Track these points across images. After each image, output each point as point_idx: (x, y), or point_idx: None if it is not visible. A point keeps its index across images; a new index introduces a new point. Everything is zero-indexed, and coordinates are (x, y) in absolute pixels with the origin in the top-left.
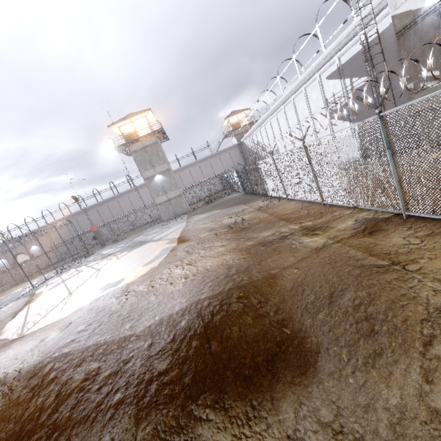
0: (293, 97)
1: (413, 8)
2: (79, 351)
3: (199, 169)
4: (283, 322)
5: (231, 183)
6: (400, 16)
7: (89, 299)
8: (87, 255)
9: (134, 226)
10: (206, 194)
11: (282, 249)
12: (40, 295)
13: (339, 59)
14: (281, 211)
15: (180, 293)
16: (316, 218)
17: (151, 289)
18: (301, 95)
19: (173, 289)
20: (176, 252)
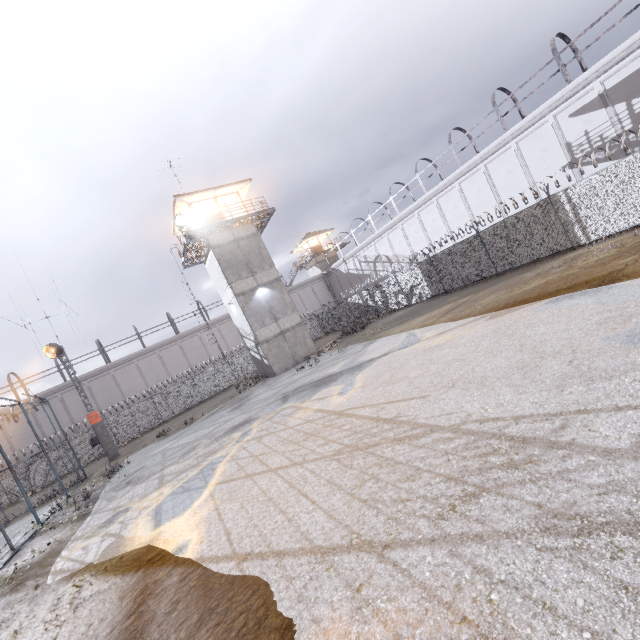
0: (484, 163)
1: None
2: None
3: None
4: None
5: (377, 302)
6: None
7: None
8: (116, 466)
9: (164, 416)
10: None
11: None
12: (159, 538)
13: (601, 85)
14: None
15: None
16: None
17: None
18: (504, 155)
19: None
20: None
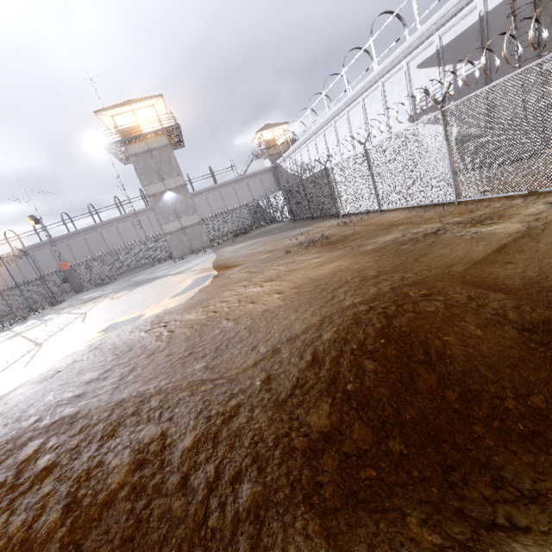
0: (363, 97)
1: None
2: (105, 414)
3: (220, 197)
4: (550, 328)
5: (270, 211)
6: None
7: (82, 345)
8: (55, 302)
9: (126, 267)
10: (230, 229)
11: (446, 243)
12: None
13: (440, 39)
14: (383, 220)
15: (286, 309)
16: (464, 214)
17: (216, 315)
18: (376, 93)
19: (266, 307)
20: (227, 276)
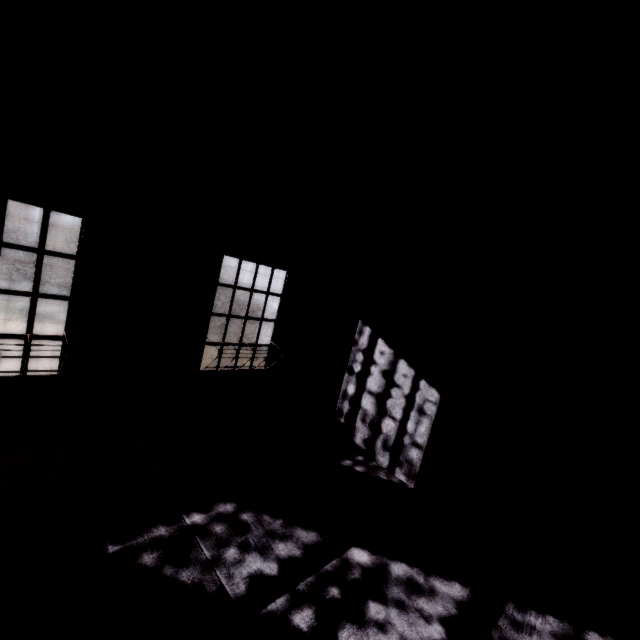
0: None
1: None
2: None
3: None
4: None
5: None
6: None
7: None
8: None
9: None
10: None
11: None
12: None
13: None
14: None
15: None
16: None
17: None
18: None
19: None
20: None
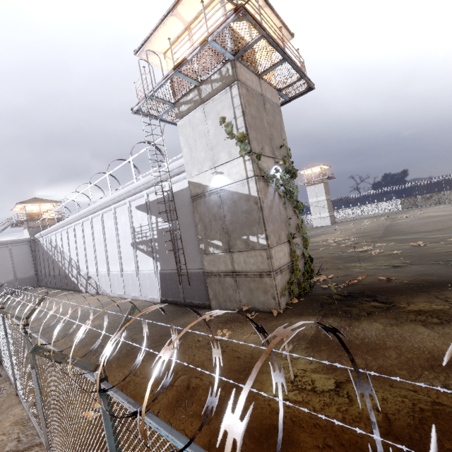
0: (102, 211)
1: (203, 183)
2: None
3: None
4: None
5: None
6: (194, 184)
7: None
8: None
9: None
10: None
11: None
12: None
13: (148, 195)
14: None
15: None
16: None
17: None
18: (111, 213)
19: None
20: None
